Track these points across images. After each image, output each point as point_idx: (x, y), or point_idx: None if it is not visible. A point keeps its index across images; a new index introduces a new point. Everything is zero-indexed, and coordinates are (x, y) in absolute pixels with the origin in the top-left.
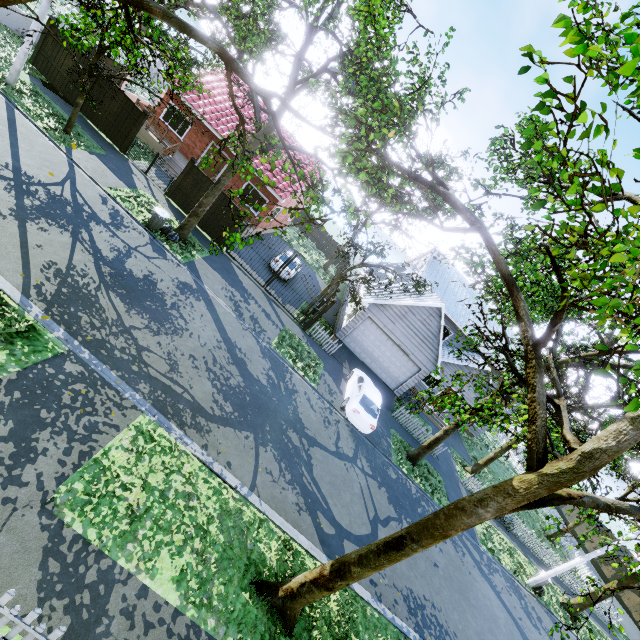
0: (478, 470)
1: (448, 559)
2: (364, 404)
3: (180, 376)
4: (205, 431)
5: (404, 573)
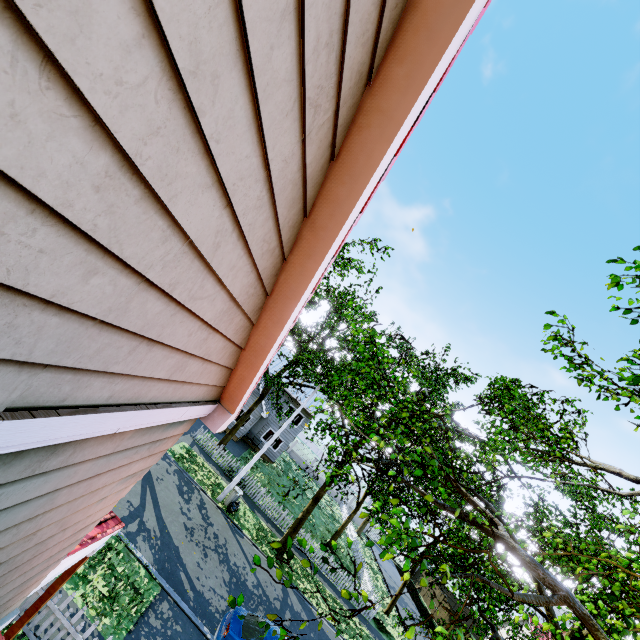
0: (224, 440)
1: None
2: None
3: None
4: None
5: None
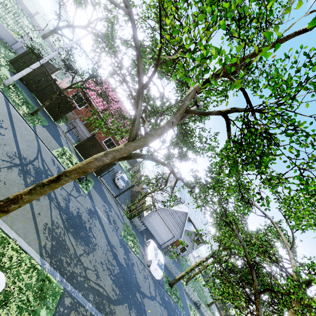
0: (189, 280)
1: None
2: (158, 263)
3: (100, 280)
4: (114, 313)
5: None
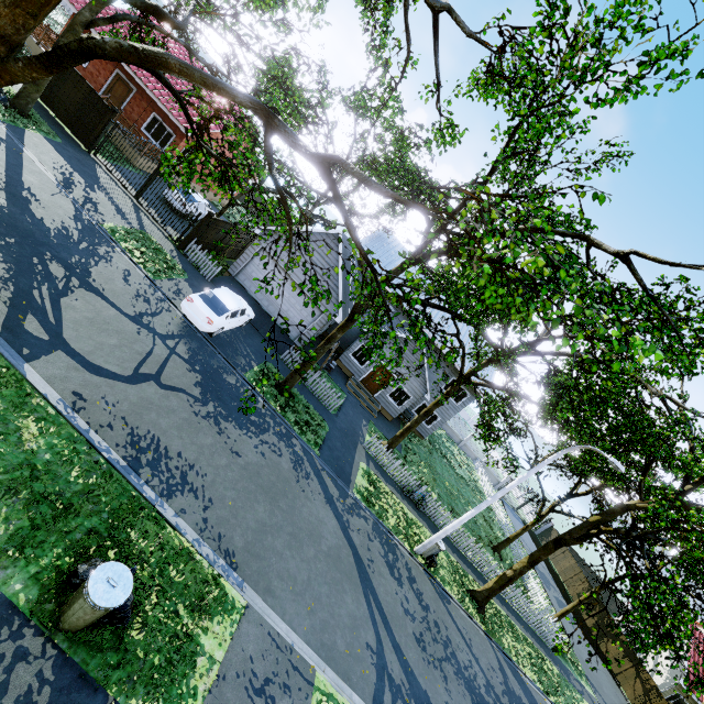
0: (394, 443)
1: (269, 464)
2: (210, 302)
3: None
4: None
5: (159, 425)
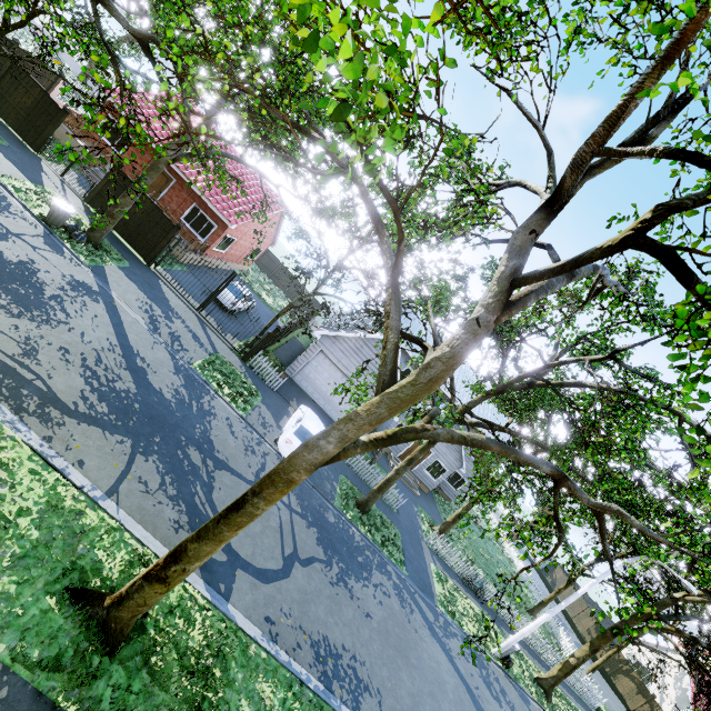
0: (446, 529)
1: (389, 613)
2: (301, 436)
3: (37, 363)
4: (55, 423)
5: (320, 617)
